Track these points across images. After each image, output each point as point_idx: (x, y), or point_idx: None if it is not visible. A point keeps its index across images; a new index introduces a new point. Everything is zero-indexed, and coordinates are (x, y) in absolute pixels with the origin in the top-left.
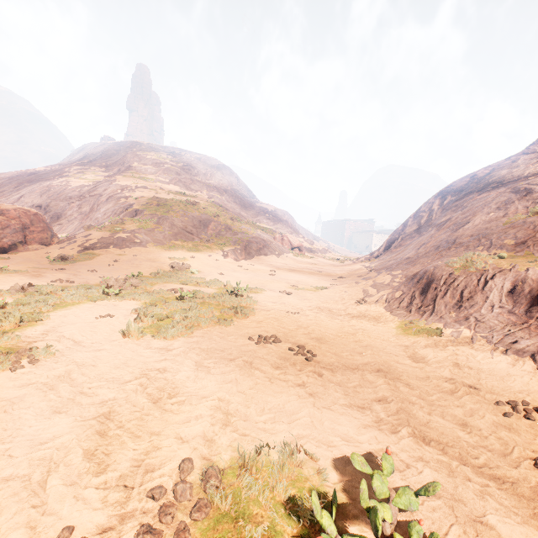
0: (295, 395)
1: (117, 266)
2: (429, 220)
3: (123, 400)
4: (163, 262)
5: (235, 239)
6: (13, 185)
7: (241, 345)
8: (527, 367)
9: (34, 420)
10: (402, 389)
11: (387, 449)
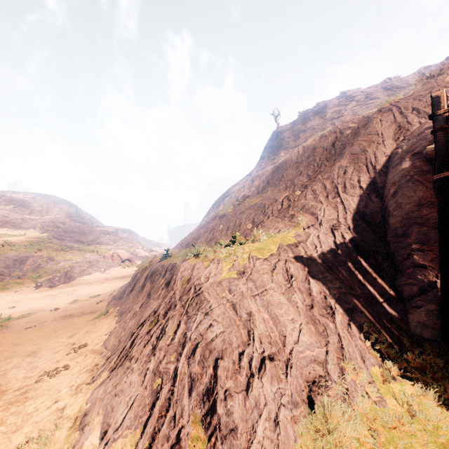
0: None
1: None
2: None
3: None
4: None
5: (56, 268)
6: None
7: None
8: (113, 322)
9: None
10: (26, 360)
11: None
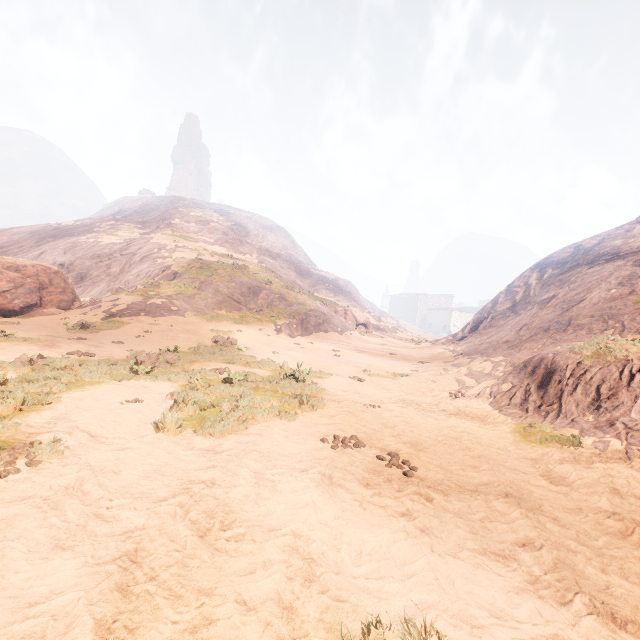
0: (401, 531)
1: (148, 337)
2: (527, 297)
3: (155, 530)
4: (204, 335)
5: (290, 312)
6: (35, 240)
7: (313, 448)
8: None
9: (23, 561)
10: (550, 527)
11: None
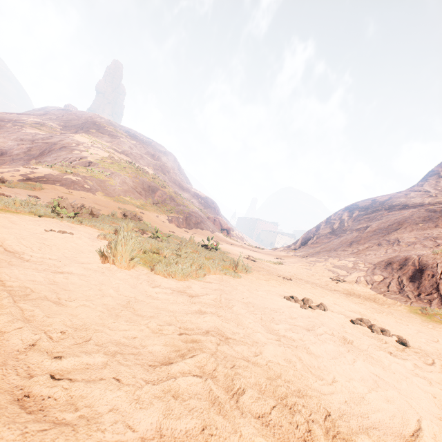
0: None
1: None
2: (342, 226)
3: None
4: None
5: (178, 210)
6: None
7: (286, 305)
8: None
9: None
10: None
11: None
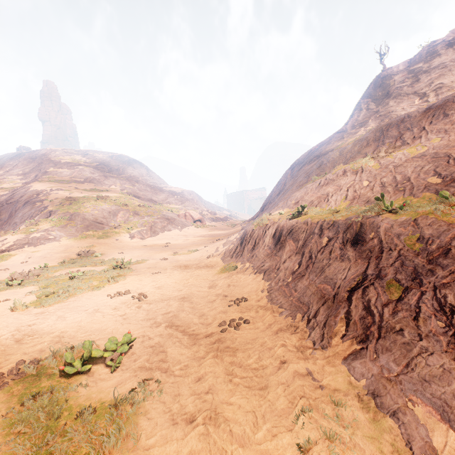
0: (114, 321)
1: (30, 261)
2: (284, 187)
3: None
4: (72, 252)
5: (142, 222)
6: None
7: (100, 300)
8: (259, 279)
9: None
10: (185, 305)
11: (128, 331)
